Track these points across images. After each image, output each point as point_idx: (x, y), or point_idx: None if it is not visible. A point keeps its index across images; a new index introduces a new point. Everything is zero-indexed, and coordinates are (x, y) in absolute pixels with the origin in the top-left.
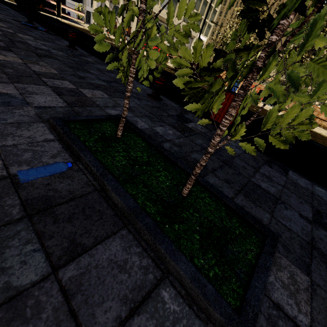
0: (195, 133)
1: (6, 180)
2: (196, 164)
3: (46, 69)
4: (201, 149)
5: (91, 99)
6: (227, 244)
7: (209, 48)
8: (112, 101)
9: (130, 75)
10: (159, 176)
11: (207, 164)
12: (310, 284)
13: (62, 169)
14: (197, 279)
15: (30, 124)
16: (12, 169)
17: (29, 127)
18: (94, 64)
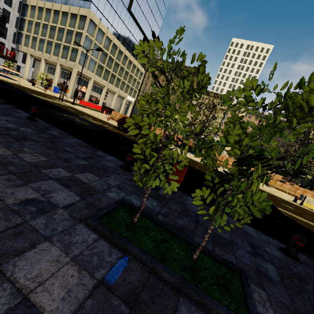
0: (168, 199)
1: (101, 286)
2: (203, 240)
3: (35, 157)
4: (179, 215)
5: (90, 185)
6: (229, 286)
7: (208, 190)
8: (104, 183)
9: (150, 185)
10: (175, 248)
11: (189, 227)
12: (267, 296)
13: (122, 264)
14: (230, 313)
15: (74, 228)
16: (96, 275)
17: (76, 231)
18: (62, 139)
